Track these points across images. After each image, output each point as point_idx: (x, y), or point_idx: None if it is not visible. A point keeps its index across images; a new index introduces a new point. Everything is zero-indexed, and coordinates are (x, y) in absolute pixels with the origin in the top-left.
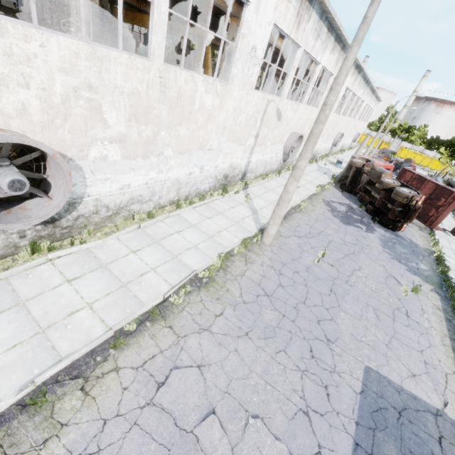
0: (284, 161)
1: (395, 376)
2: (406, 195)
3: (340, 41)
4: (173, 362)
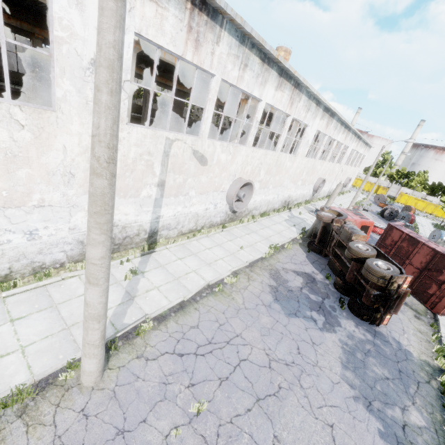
0: (233, 212)
1: None
2: (381, 273)
3: (290, 77)
4: None
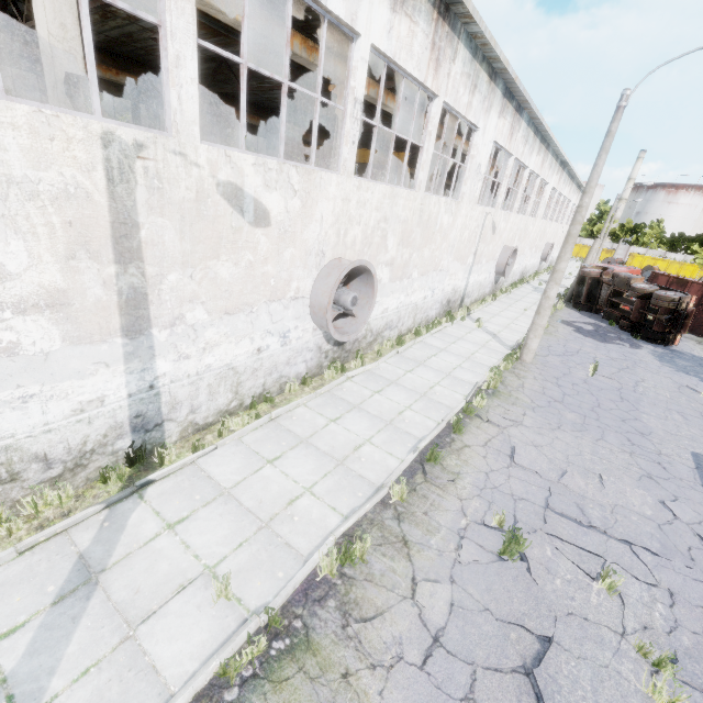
0: (495, 283)
1: None
2: (671, 298)
3: (545, 141)
4: (509, 444)
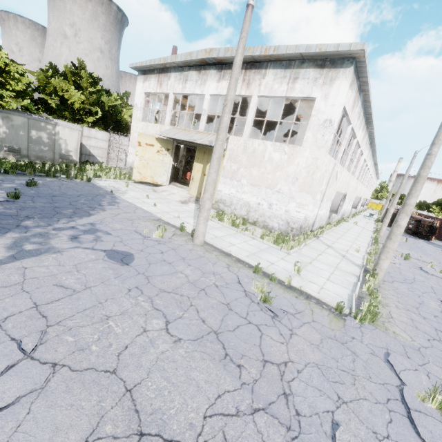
0: (350, 211)
1: None
2: (429, 221)
3: (373, 156)
4: None
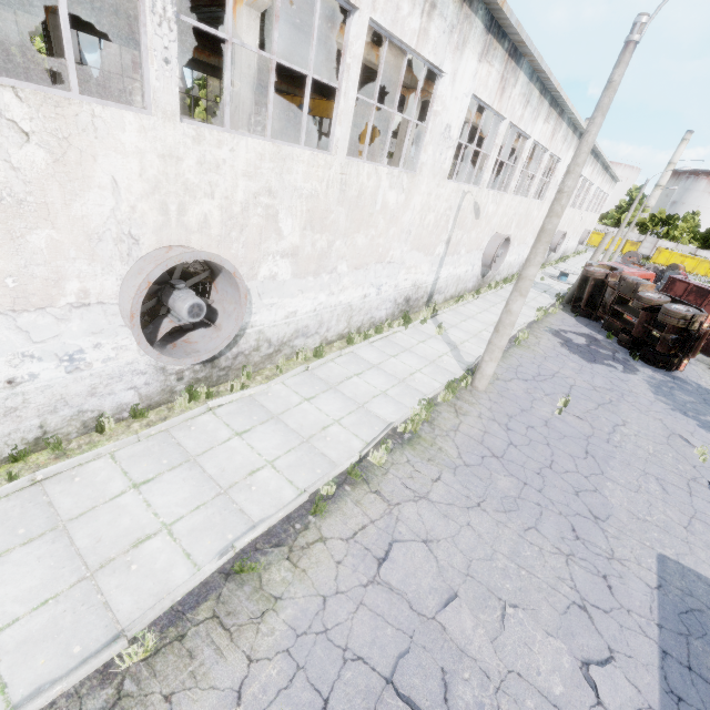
0: (482, 276)
1: (706, 569)
2: (682, 314)
3: (557, 105)
4: (391, 535)
